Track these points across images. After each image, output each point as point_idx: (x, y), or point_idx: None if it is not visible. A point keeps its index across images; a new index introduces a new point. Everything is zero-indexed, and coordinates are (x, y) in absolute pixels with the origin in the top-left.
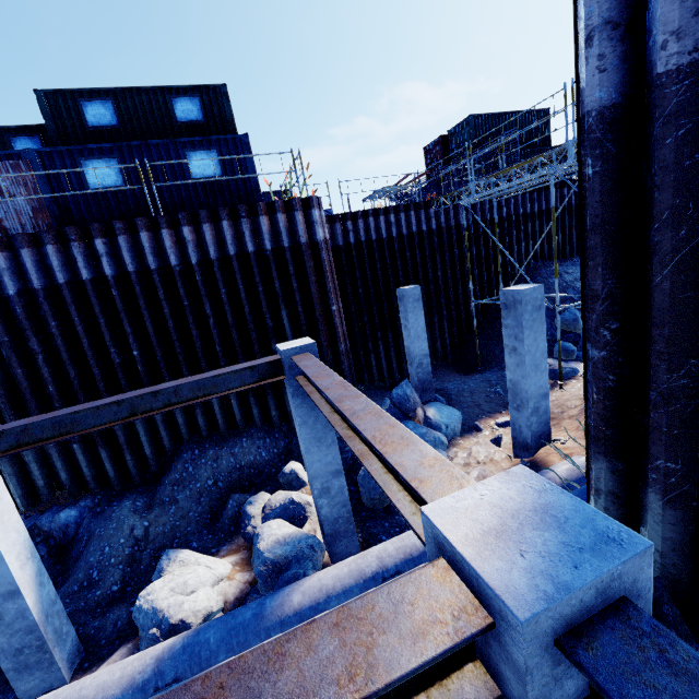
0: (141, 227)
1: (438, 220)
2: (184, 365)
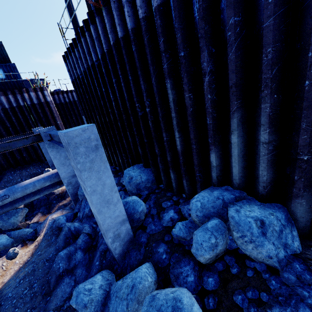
0: None
1: None
2: None
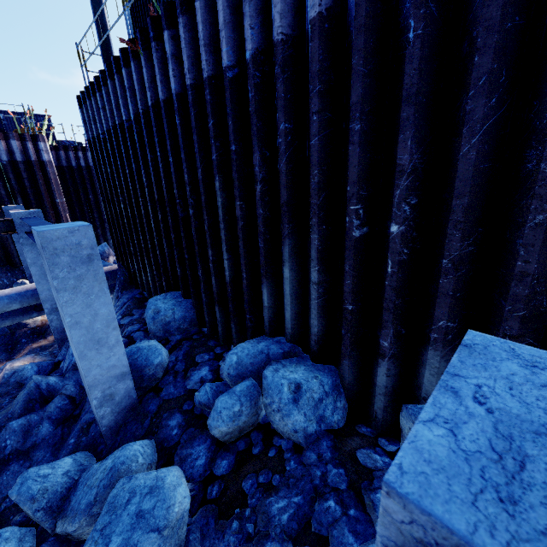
0: None
1: None
2: None
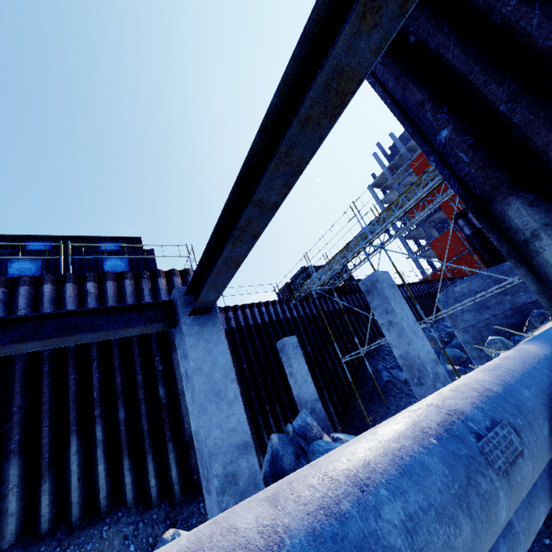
0: (47, 281)
1: (297, 310)
2: (46, 417)
